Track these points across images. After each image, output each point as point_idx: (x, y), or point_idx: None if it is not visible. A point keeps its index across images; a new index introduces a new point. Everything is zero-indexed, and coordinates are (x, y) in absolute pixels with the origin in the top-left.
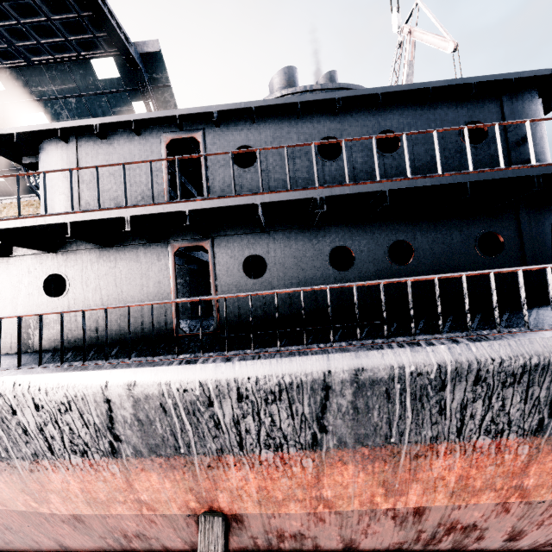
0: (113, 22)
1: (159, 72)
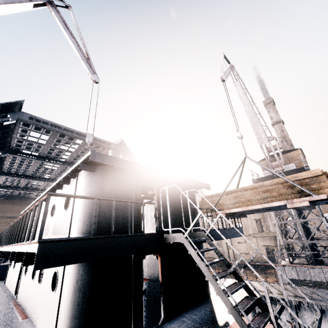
0: (100, 143)
1: (125, 147)
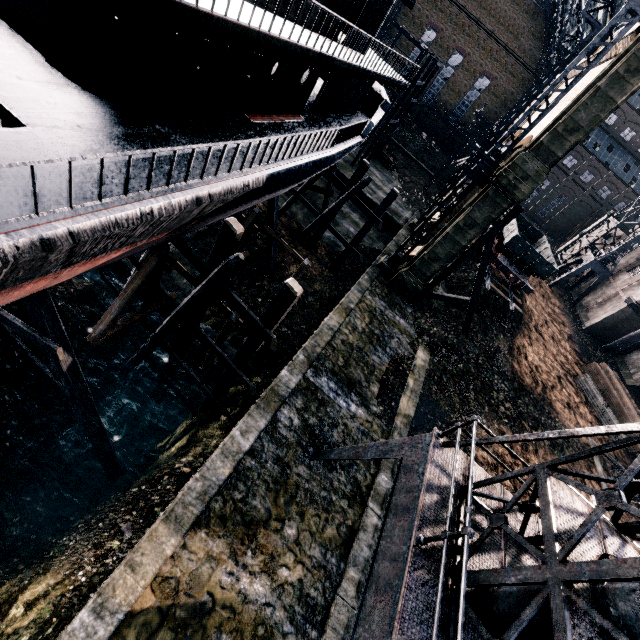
0: None
1: None
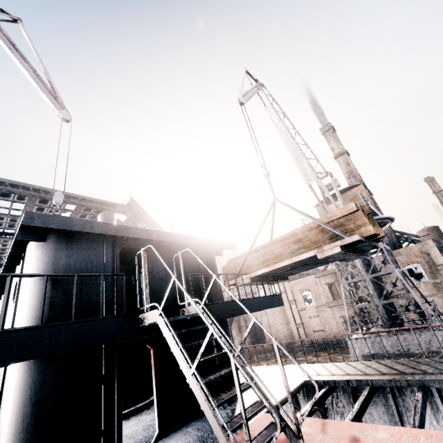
0: (100, 206)
1: (138, 207)
